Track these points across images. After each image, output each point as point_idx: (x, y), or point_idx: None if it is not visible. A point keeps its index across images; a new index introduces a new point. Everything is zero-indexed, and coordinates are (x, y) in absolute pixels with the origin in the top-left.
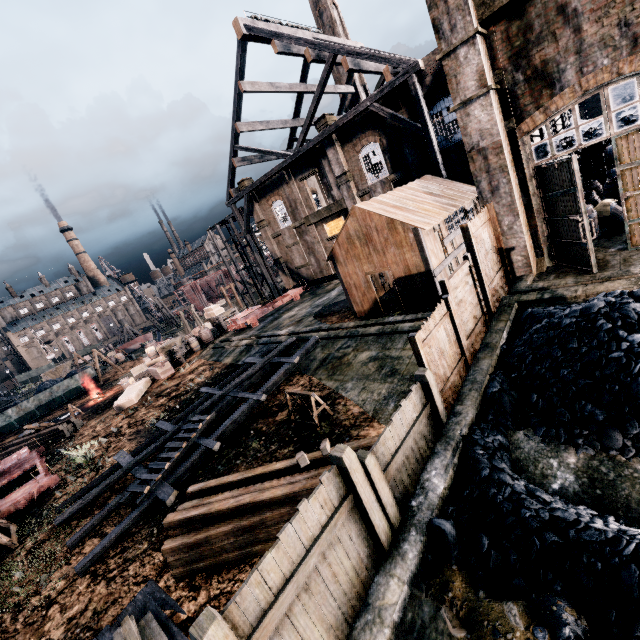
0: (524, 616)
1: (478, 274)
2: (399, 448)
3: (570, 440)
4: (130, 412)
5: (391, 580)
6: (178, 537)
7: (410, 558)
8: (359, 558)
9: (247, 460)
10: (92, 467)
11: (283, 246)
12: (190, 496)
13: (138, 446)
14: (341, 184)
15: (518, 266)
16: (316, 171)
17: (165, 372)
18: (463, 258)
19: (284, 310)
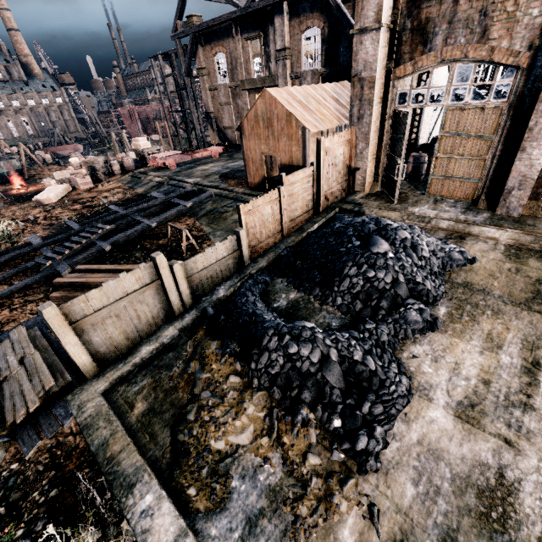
0: (218, 345)
1: (319, 179)
2: (205, 268)
3: (298, 287)
4: (48, 208)
5: (171, 327)
6: (62, 292)
7: (186, 320)
8: (158, 314)
9: (128, 262)
10: (8, 240)
11: (217, 102)
12: (77, 271)
13: (49, 234)
14: (279, 59)
15: (358, 183)
16: (261, 35)
17: (85, 184)
18: (311, 164)
19: (201, 163)
